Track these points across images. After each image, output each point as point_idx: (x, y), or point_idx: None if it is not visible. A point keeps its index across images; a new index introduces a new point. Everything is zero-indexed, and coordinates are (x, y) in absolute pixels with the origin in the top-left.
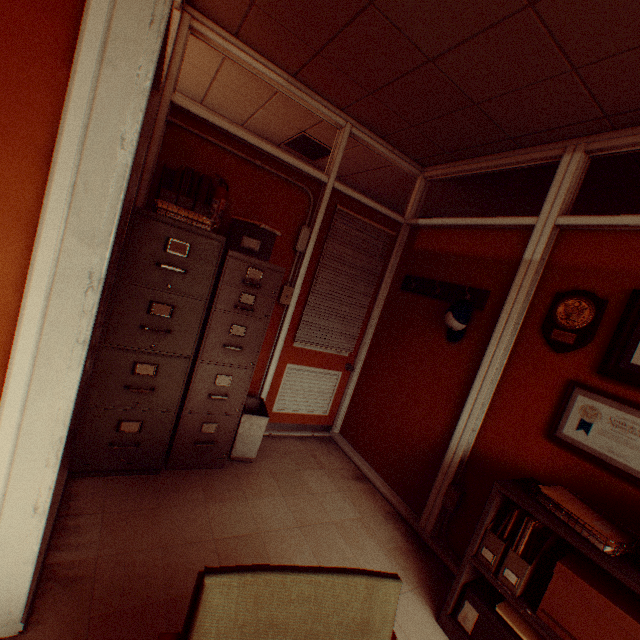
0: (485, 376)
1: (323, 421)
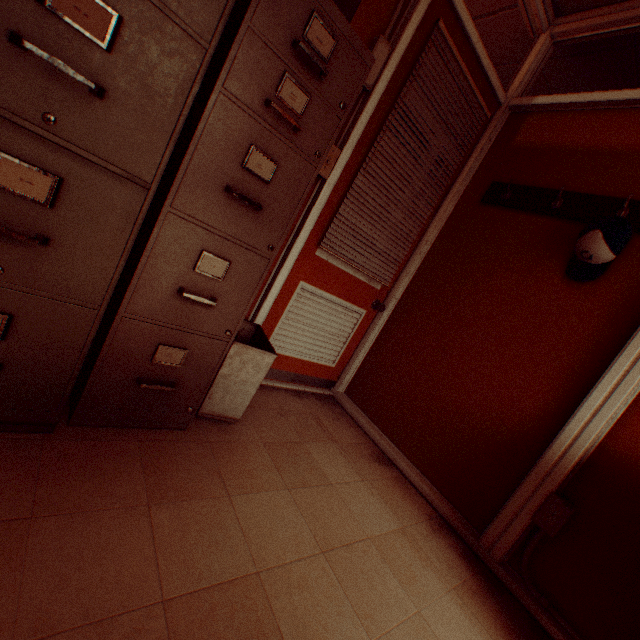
0: None
1: (327, 374)
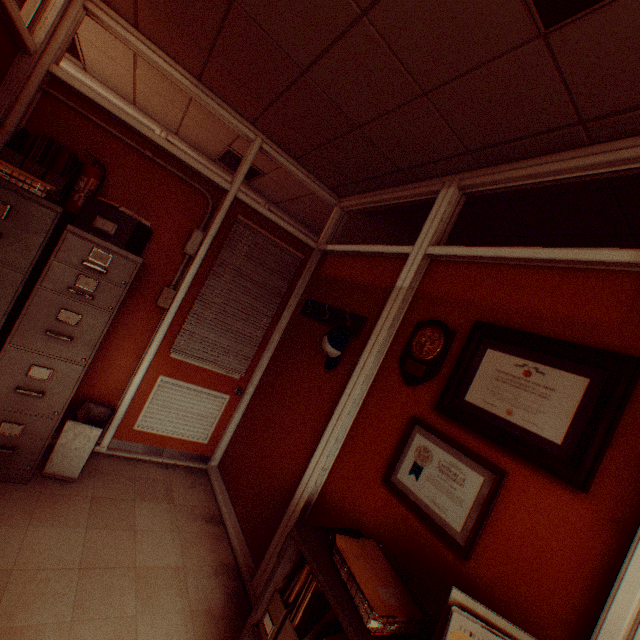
0: (344, 407)
1: (201, 449)
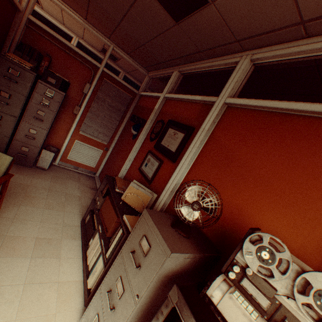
0: (133, 150)
1: (92, 170)
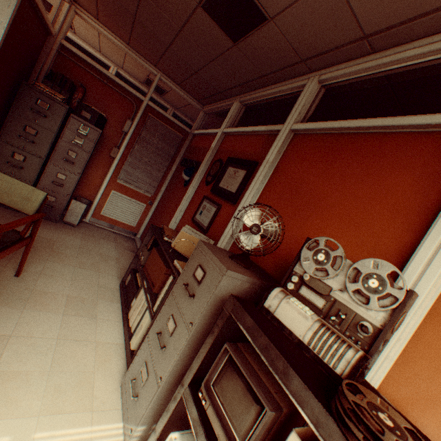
0: (185, 198)
1: (132, 229)
